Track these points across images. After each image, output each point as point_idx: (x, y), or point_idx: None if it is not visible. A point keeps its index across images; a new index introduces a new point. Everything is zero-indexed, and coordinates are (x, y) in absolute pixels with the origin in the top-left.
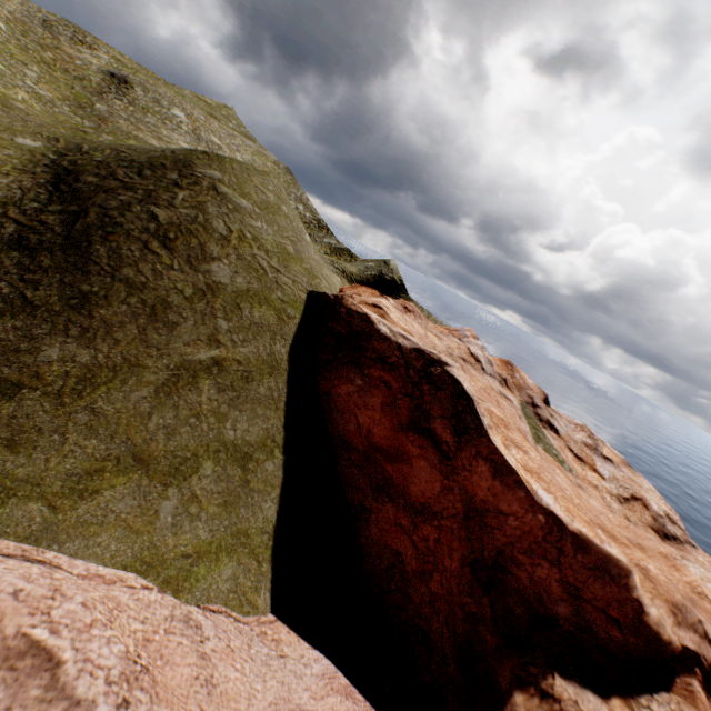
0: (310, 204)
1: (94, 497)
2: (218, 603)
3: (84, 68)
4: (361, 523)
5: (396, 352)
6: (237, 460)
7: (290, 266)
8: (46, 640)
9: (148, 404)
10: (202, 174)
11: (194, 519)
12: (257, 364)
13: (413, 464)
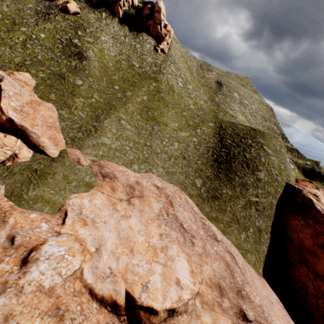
0: (279, 126)
1: (230, 227)
2: (251, 265)
3: (210, 82)
4: (291, 268)
5: (321, 217)
6: (257, 231)
7: (281, 173)
8: (232, 253)
9: (240, 209)
10: (259, 141)
11: (247, 242)
12: (266, 205)
13: (319, 259)
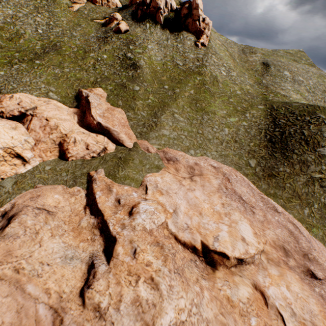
0: None
1: (291, 203)
2: (317, 239)
3: (255, 65)
4: None
5: None
6: (323, 207)
7: None
8: (295, 224)
9: (301, 185)
10: (319, 115)
11: (311, 217)
12: None
13: None
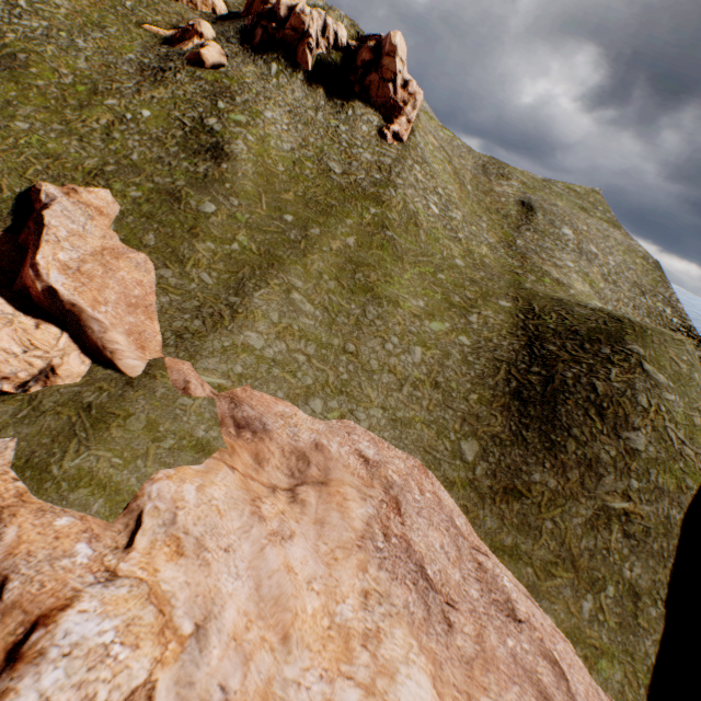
0: (679, 307)
1: (552, 578)
2: (610, 694)
3: (506, 203)
4: None
5: None
6: (628, 595)
7: (695, 436)
8: (558, 660)
9: (580, 529)
10: (631, 349)
11: (599, 624)
12: (653, 523)
13: None
